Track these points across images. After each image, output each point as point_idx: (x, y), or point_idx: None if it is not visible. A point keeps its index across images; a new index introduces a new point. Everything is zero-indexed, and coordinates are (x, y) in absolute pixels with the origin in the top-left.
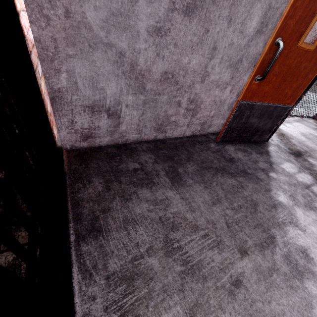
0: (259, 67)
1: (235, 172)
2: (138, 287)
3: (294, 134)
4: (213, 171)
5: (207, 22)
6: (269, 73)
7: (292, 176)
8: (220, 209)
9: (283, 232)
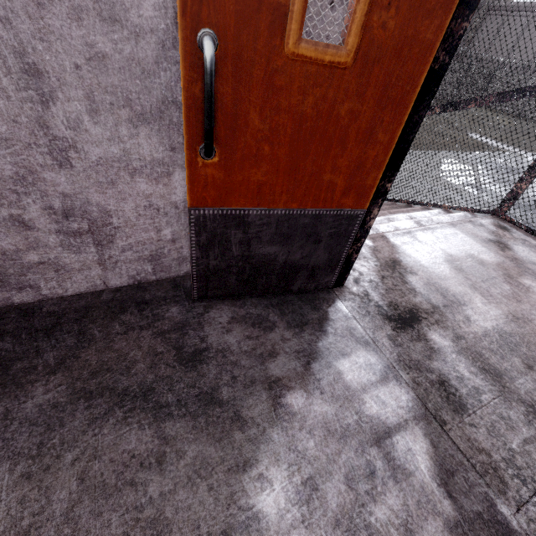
0: (191, 119)
1: (176, 400)
2: None
3: (425, 261)
4: (104, 405)
5: None
6: (240, 135)
7: (355, 397)
8: None
9: None
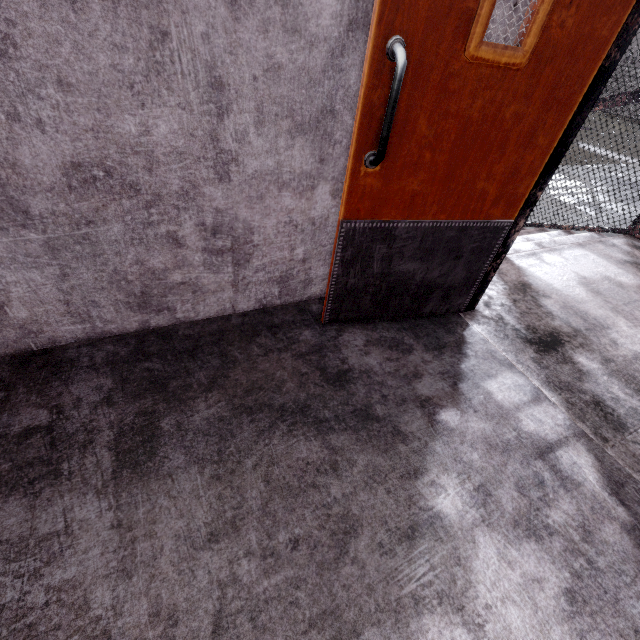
0: (363, 127)
1: (334, 416)
2: None
3: (557, 284)
4: (266, 419)
5: (146, 7)
6: (405, 142)
7: (510, 415)
8: (222, 558)
9: (401, 638)
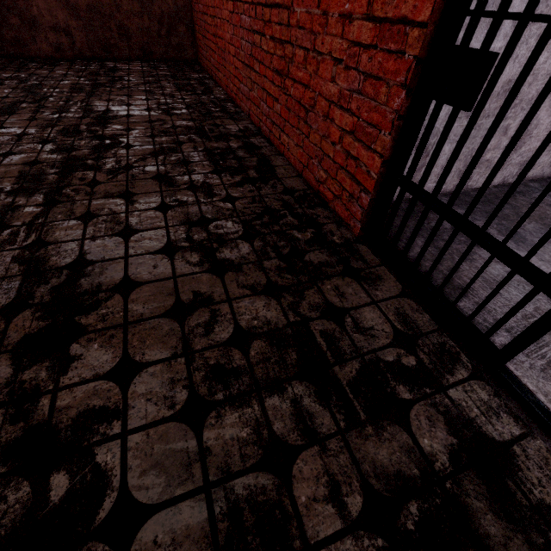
0: None
1: None
2: (550, 342)
3: None
4: None
5: None
6: None
7: None
8: None
9: None
